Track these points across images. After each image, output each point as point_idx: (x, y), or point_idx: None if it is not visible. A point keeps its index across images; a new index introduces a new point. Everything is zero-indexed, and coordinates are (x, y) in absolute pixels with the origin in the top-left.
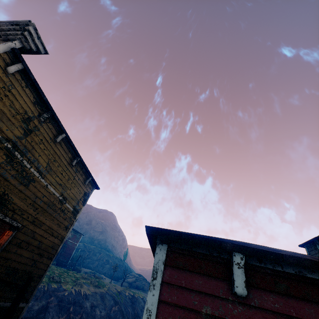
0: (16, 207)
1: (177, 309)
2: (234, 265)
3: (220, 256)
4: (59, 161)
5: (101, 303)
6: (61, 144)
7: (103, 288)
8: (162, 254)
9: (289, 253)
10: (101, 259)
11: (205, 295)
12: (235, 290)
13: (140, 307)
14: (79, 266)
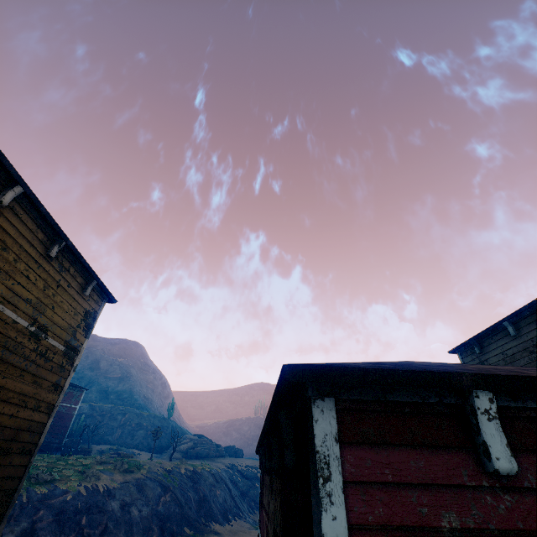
0: None
1: (390, 535)
2: (480, 417)
3: (443, 403)
4: (15, 249)
5: (140, 496)
6: (14, 210)
7: (139, 472)
8: (328, 420)
9: (532, 372)
10: (128, 424)
11: (437, 489)
12: (496, 467)
13: (208, 485)
14: (87, 444)
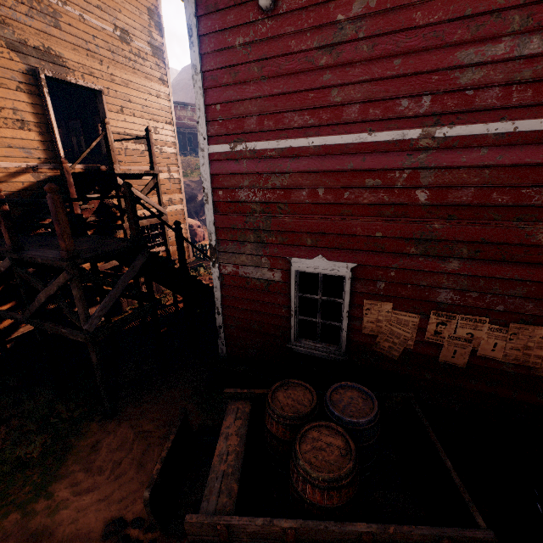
0: (76, 65)
1: (216, 54)
2: None
3: None
4: None
5: None
6: None
7: None
8: (191, 6)
9: None
10: None
11: (238, 28)
12: (259, 5)
13: None
14: None
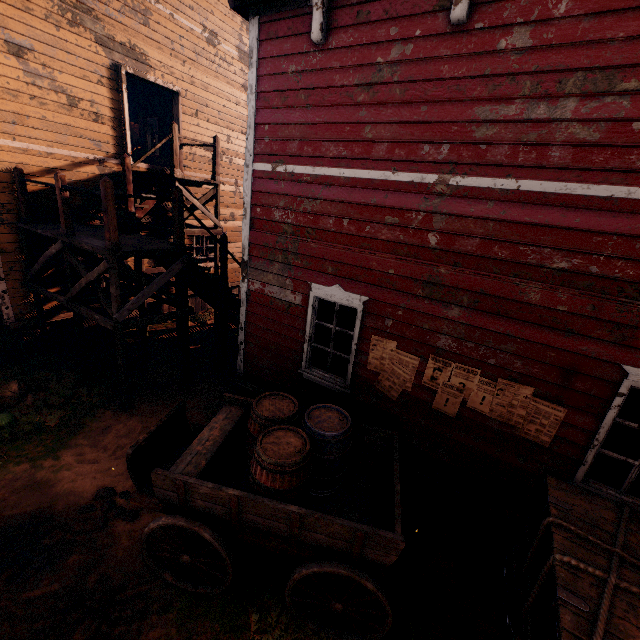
0: (158, 64)
1: (271, 78)
2: (313, 9)
3: (308, 6)
4: None
5: None
6: None
7: None
8: (255, 31)
9: None
10: None
11: (292, 57)
12: (311, 38)
13: None
14: None
